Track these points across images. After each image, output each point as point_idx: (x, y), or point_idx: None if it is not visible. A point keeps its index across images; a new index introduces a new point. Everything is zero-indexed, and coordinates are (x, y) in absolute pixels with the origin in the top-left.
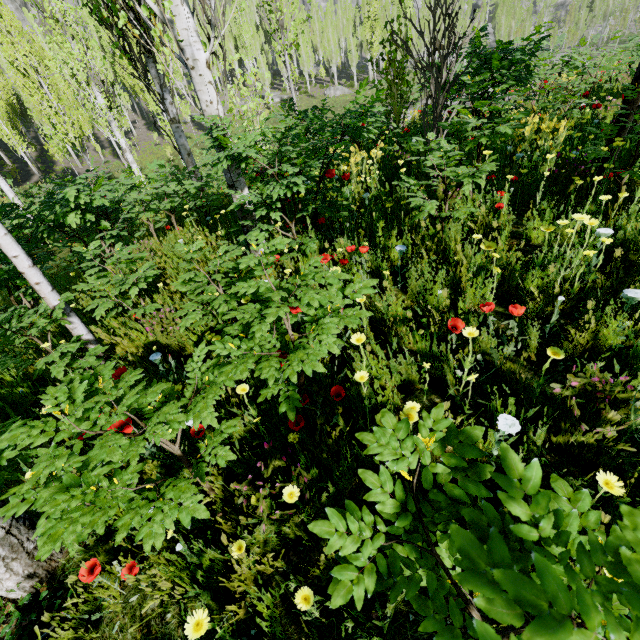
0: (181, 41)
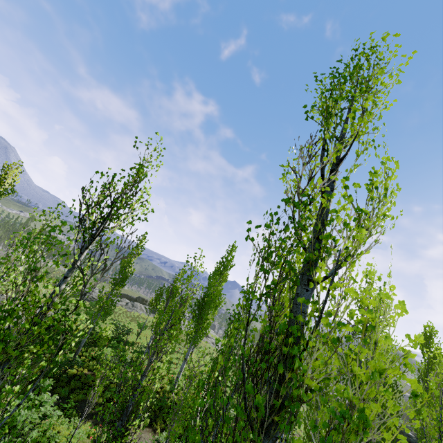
0: None
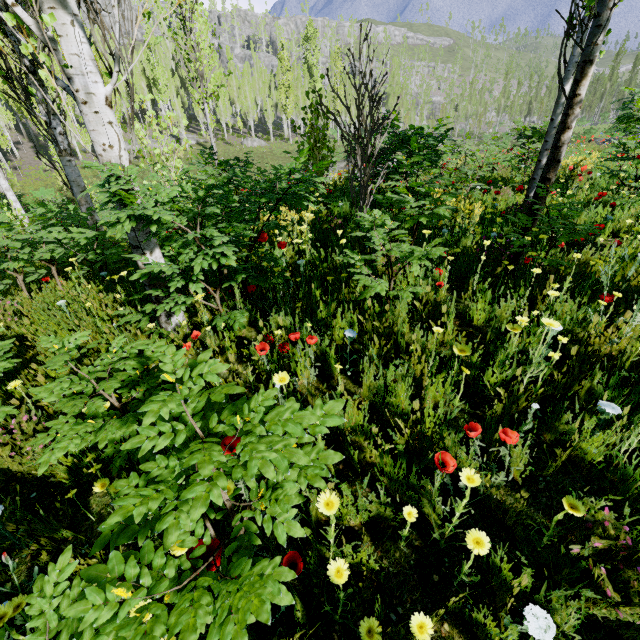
0: (68, 68)
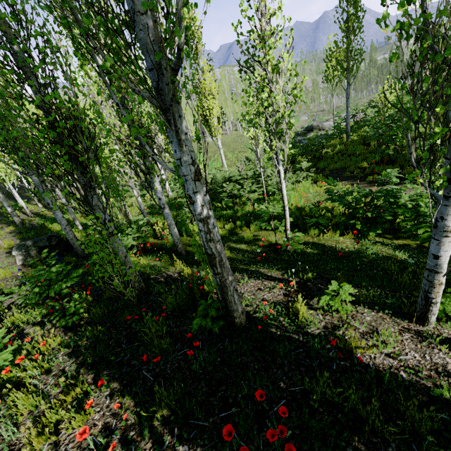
0: None
